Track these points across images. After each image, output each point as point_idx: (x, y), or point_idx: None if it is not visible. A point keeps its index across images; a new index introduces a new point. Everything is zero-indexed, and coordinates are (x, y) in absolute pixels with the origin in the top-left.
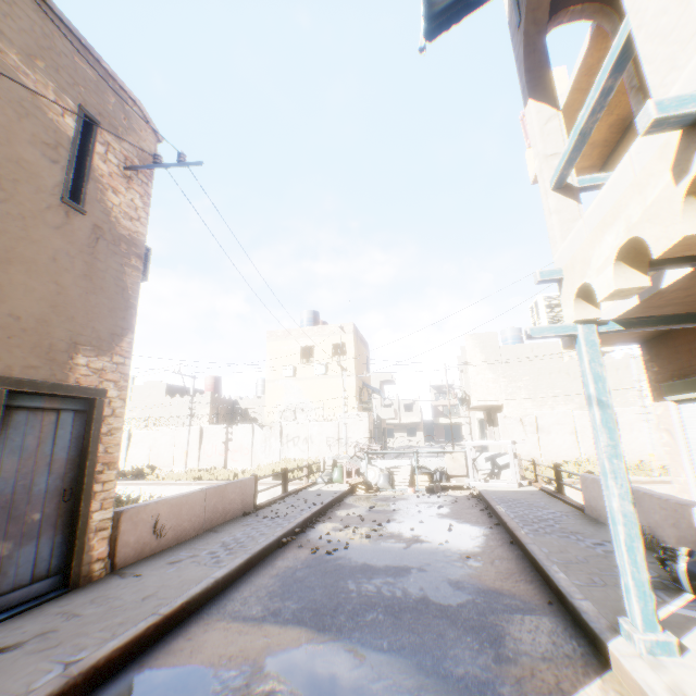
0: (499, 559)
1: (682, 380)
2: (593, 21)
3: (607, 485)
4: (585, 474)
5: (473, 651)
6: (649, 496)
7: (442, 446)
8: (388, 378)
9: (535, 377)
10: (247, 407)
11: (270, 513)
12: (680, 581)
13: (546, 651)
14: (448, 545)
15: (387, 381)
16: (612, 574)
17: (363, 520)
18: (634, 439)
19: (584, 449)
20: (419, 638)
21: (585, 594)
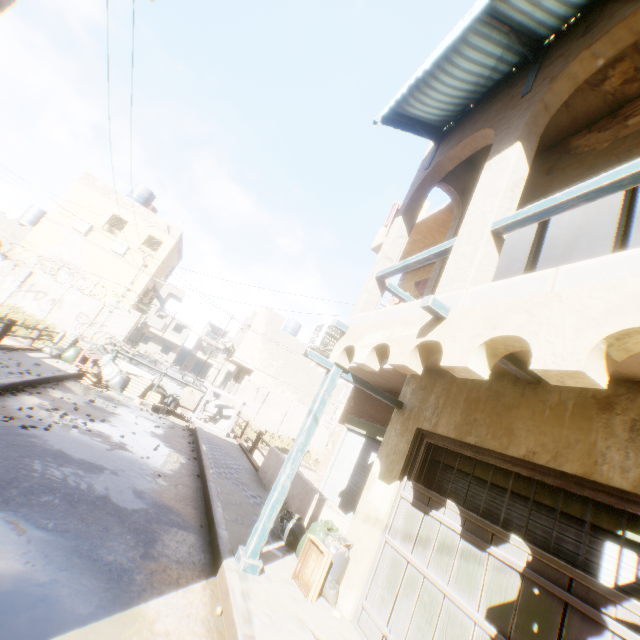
0: (183, 485)
1: (359, 419)
2: (454, 202)
3: (287, 466)
4: (275, 448)
5: (128, 547)
6: (301, 478)
7: (185, 374)
8: (179, 295)
9: (287, 365)
10: None
11: None
12: (284, 533)
13: (181, 557)
14: (148, 461)
15: (176, 296)
16: (251, 518)
17: (79, 410)
18: (314, 436)
19: (283, 428)
20: (86, 527)
21: (228, 526)
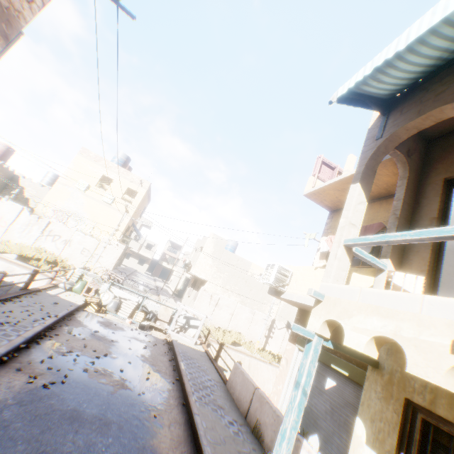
0: (174, 422)
1: None
2: (397, 163)
3: (282, 444)
4: (239, 365)
5: None
6: (270, 406)
7: (155, 279)
8: (149, 225)
9: (231, 276)
10: (27, 186)
11: (2, 315)
12: None
13: None
14: (144, 397)
15: (147, 225)
16: None
17: (86, 347)
18: (255, 329)
19: (232, 325)
20: None
21: None
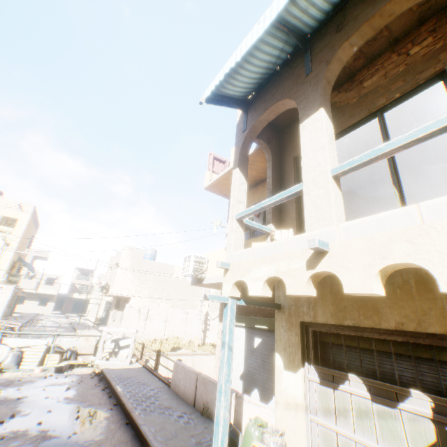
0: (119, 443)
1: (236, 315)
2: (264, 149)
3: (221, 399)
4: (179, 362)
5: None
6: (213, 383)
7: (68, 316)
8: (44, 256)
9: (156, 284)
10: None
11: None
12: None
13: None
14: (77, 436)
15: (42, 257)
16: (191, 443)
17: None
18: (192, 328)
19: (167, 332)
20: None
21: None
